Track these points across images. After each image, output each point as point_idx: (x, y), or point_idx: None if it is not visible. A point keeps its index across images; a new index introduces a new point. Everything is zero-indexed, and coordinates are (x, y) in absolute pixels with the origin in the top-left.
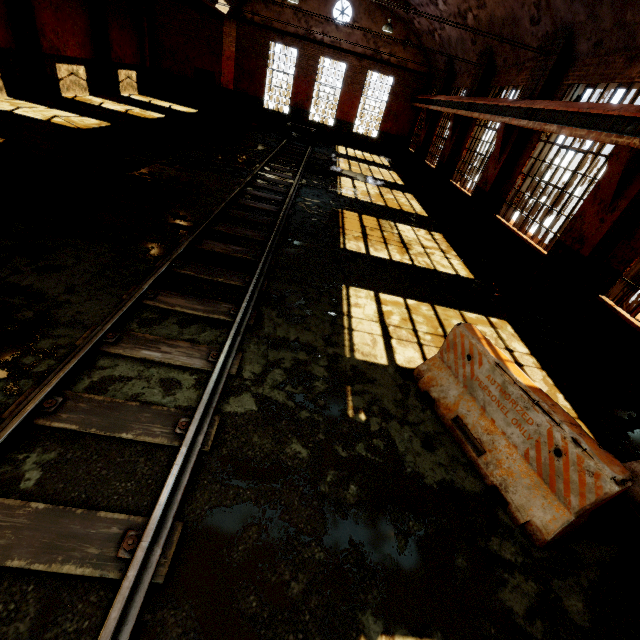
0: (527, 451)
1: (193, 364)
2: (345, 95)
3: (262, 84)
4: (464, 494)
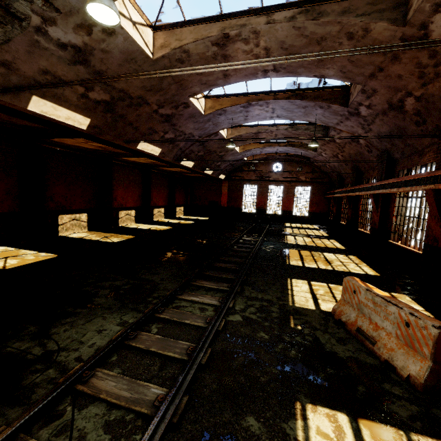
0: (396, 332)
1: (212, 302)
2: (285, 199)
3: (241, 202)
4: (365, 363)
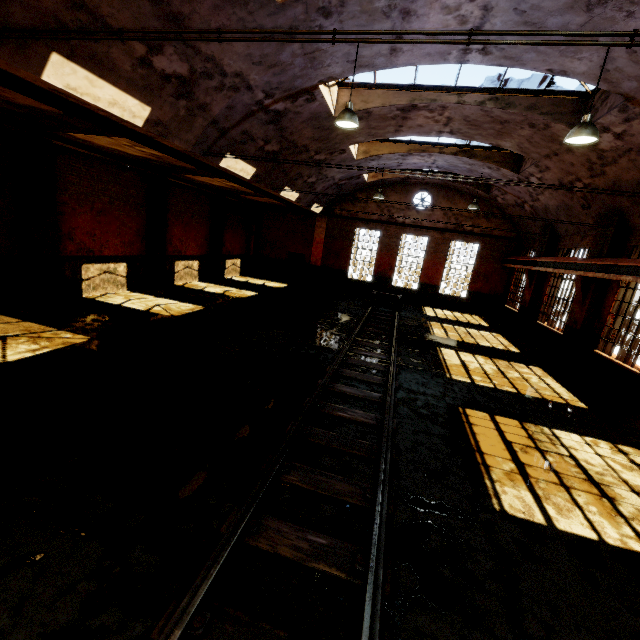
0: None
1: None
2: (428, 262)
3: (347, 259)
4: None
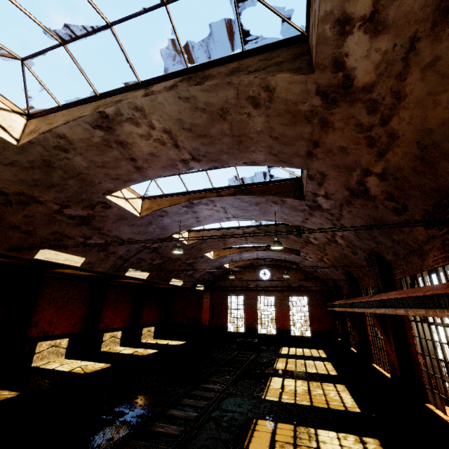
0: None
1: None
2: (278, 313)
3: (225, 318)
4: None
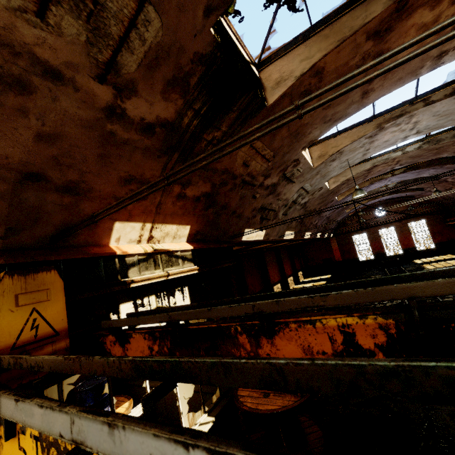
0: None
1: None
2: (401, 238)
3: (355, 252)
4: None
